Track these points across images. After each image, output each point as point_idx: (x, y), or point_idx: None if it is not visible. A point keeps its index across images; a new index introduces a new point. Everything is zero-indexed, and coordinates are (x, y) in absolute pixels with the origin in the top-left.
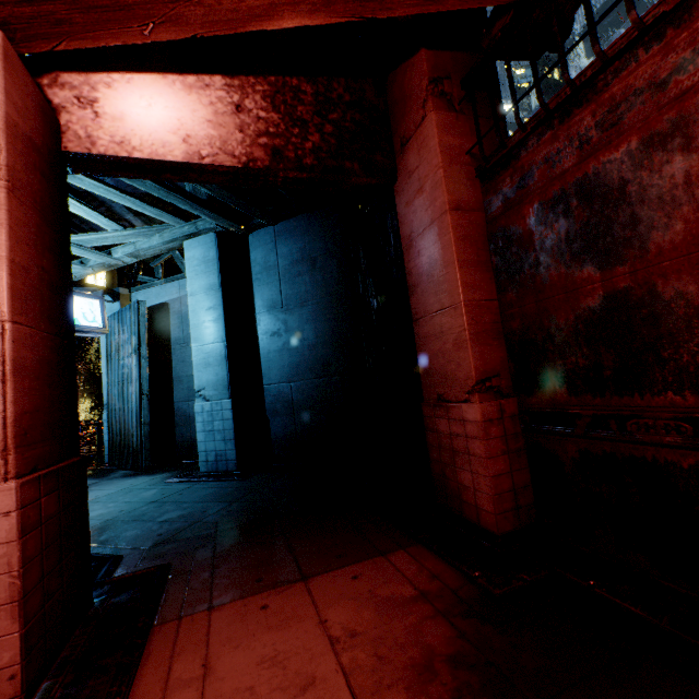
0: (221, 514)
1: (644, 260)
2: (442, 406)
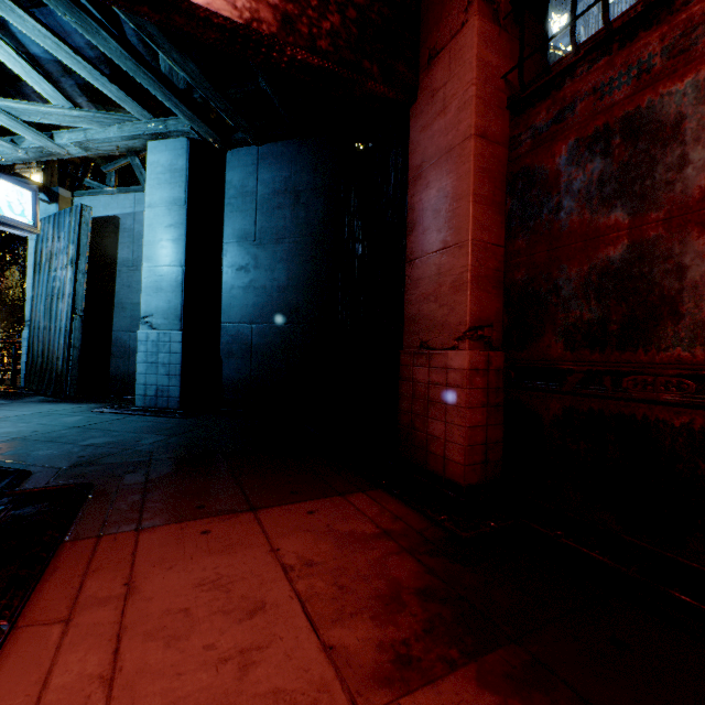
0: (157, 445)
1: (684, 206)
2: (425, 354)
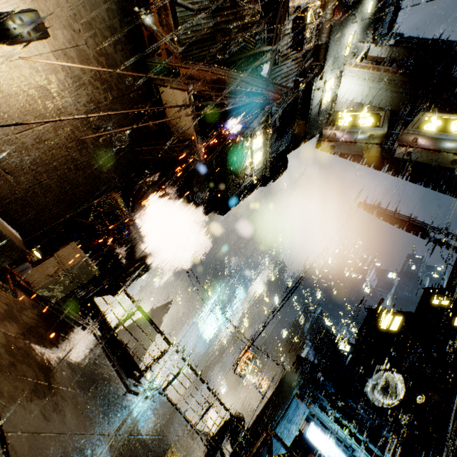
0: None
1: None
2: None
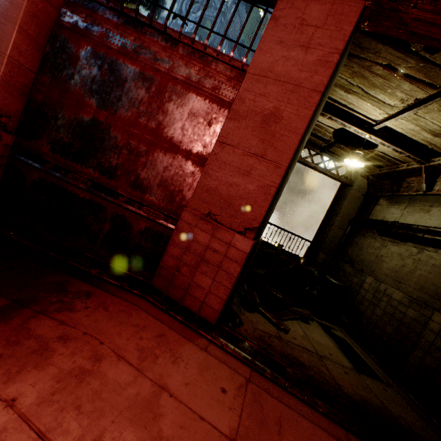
0: None
1: (114, 116)
2: None
